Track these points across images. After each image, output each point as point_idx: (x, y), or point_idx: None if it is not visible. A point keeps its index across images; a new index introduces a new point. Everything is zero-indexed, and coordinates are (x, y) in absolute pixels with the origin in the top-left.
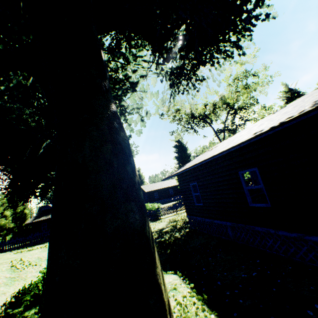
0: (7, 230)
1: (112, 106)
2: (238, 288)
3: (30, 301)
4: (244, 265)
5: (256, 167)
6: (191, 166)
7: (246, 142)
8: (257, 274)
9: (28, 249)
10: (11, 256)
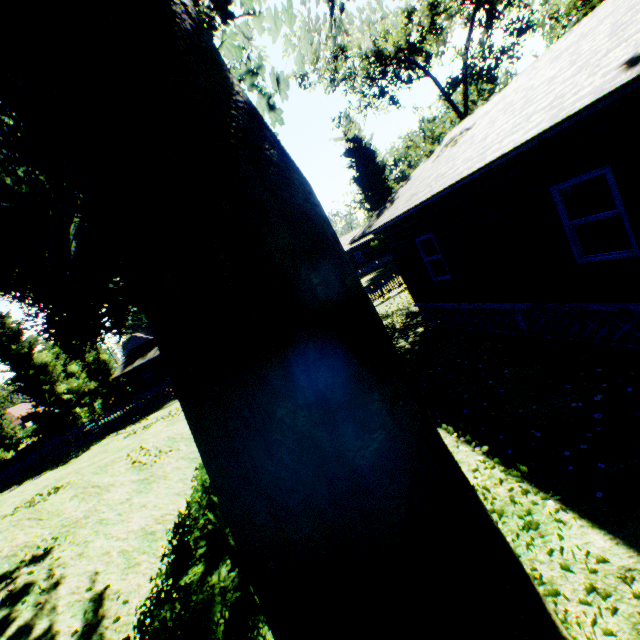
0: (89, 395)
1: (232, 83)
2: (586, 441)
3: (209, 552)
4: (569, 382)
5: (608, 166)
6: (423, 200)
7: (608, 98)
8: (602, 396)
9: (144, 425)
10: (122, 444)
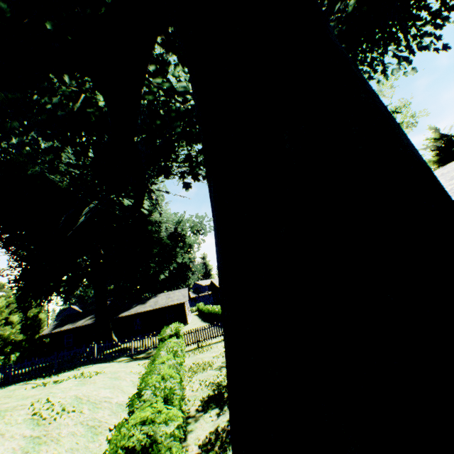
0: (12, 345)
1: None
2: None
3: None
4: None
5: None
6: None
7: None
8: None
9: (54, 380)
10: (28, 393)
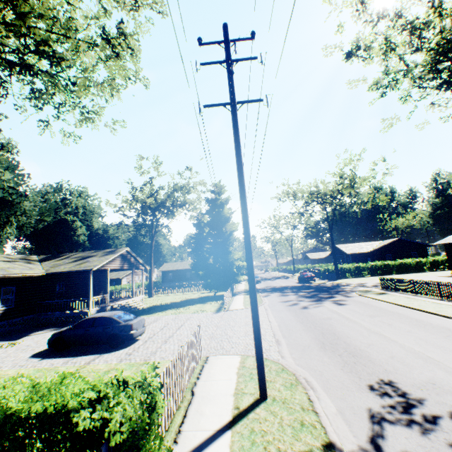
0: None
1: None
2: None
3: None
4: None
5: None
6: None
7: None
8: None
9: None
10: None
